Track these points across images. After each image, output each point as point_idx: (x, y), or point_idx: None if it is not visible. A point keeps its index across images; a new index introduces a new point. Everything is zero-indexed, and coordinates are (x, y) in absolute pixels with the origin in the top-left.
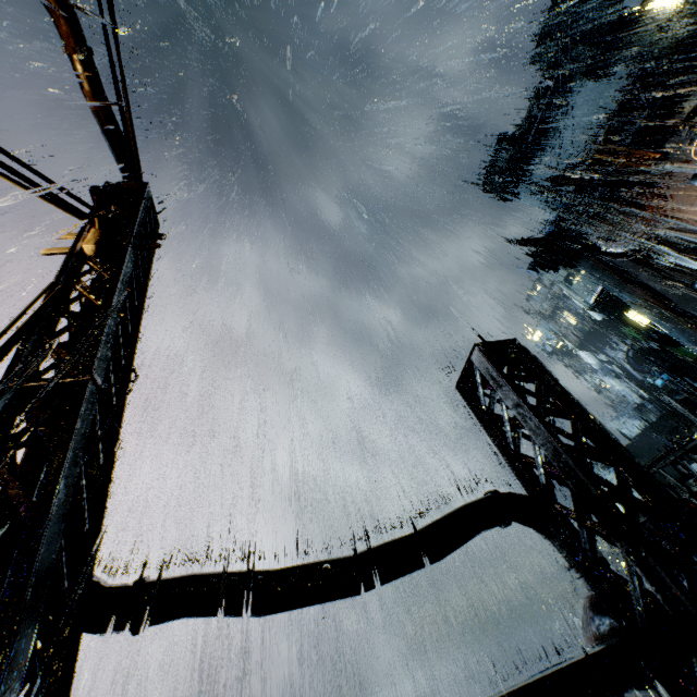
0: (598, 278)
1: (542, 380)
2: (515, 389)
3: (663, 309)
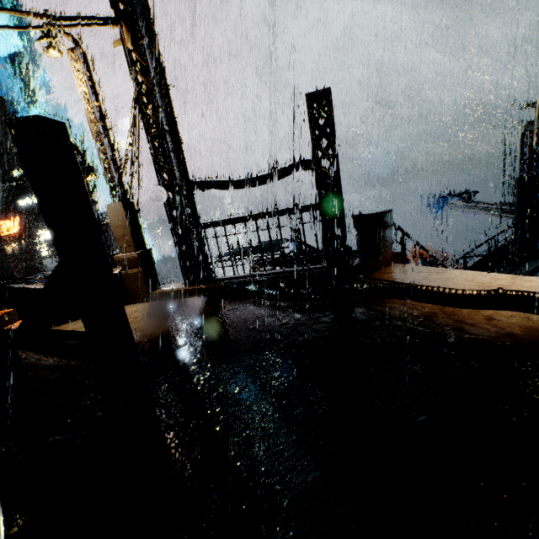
0: None
1: (329, 118)
2: (310, 126)
3: None
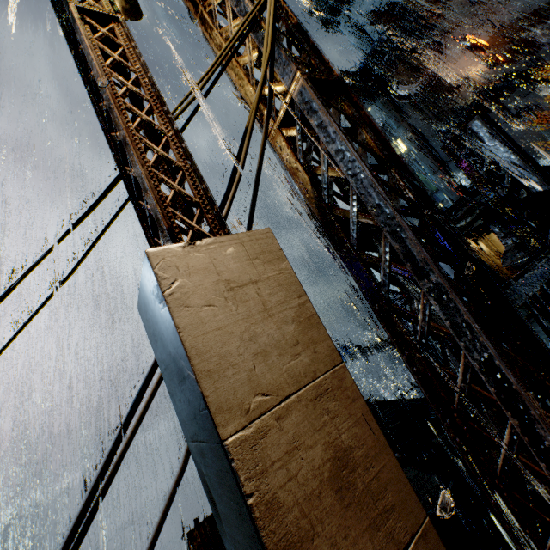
0: (386, 115)
1: (505, 141)
2: (504, 141)
3: (420, 144)
